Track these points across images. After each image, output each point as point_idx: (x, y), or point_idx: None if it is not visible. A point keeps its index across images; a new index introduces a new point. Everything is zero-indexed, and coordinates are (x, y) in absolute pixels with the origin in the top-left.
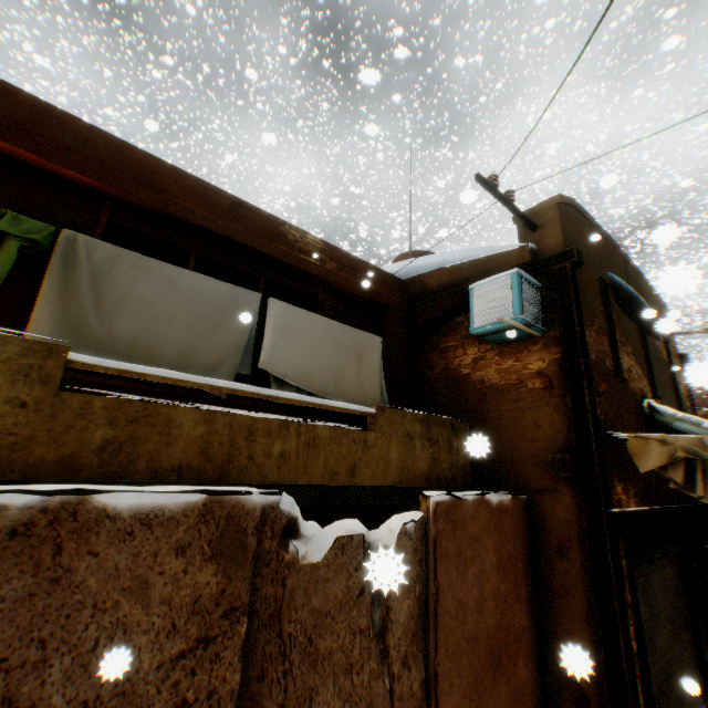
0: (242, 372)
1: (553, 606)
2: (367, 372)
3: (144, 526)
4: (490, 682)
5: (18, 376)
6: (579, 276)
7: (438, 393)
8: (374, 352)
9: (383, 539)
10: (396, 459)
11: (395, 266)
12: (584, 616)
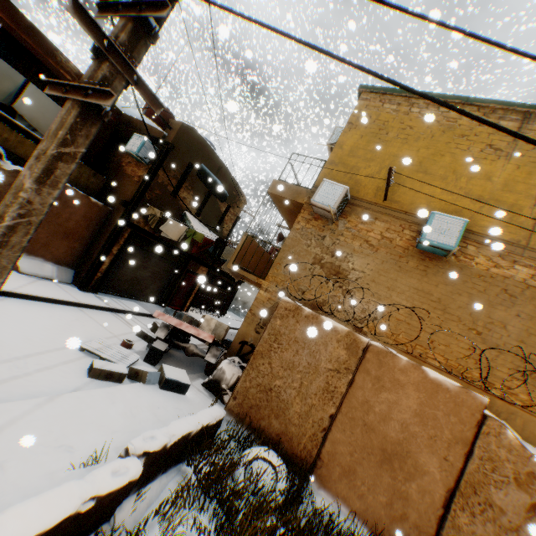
0: (6, 104)
1: (100, 238)
2: None
3: None
4: (62, 238)
5: None
6: (174, 154)
7: (112, 167)
8: None
9: None
10: None
11: (123, 104)
12: (105, 241)
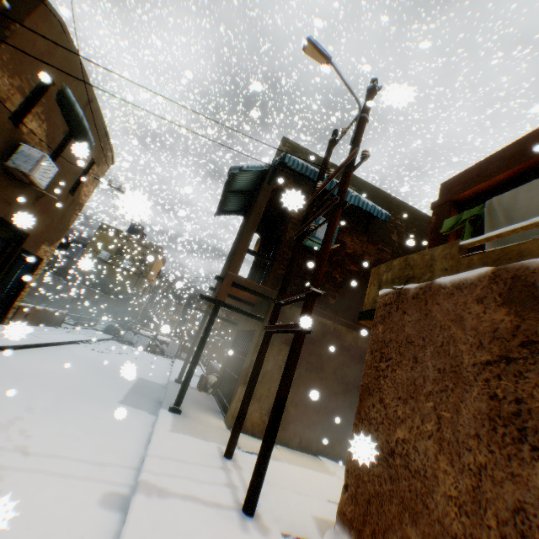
0: None
1: None
2: None
3: (457, 290)
4: None
5: (441, 260)
6: None
7: None
8: None
9: None
10: None
11: None
12: None
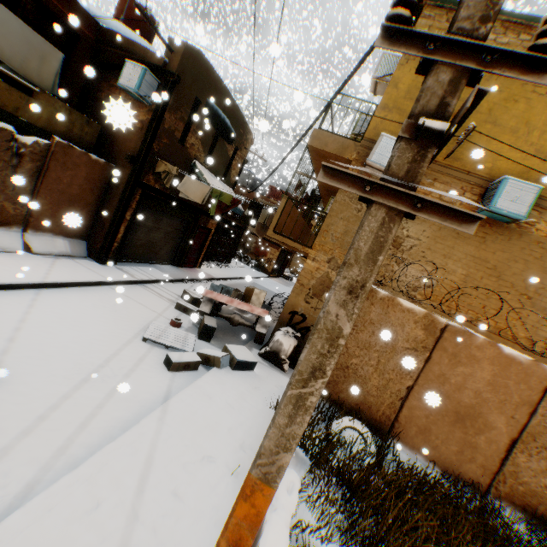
0: None
1: (108, 202)
2: (48, 71)
3: None
4: (67, 208)
5: None
6: (180, 90)
7: (100, 107)
8: (56, 62)
9: (26, 140)
10: (47, 118)
11: (99, 12)
12: (115, 206)
